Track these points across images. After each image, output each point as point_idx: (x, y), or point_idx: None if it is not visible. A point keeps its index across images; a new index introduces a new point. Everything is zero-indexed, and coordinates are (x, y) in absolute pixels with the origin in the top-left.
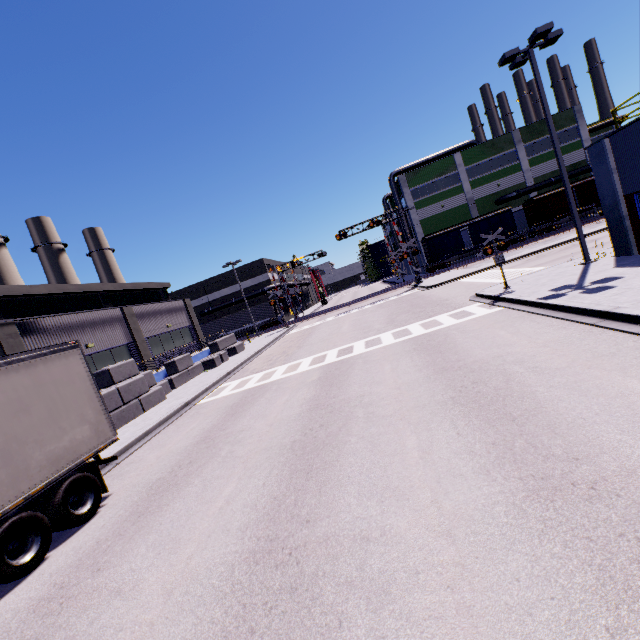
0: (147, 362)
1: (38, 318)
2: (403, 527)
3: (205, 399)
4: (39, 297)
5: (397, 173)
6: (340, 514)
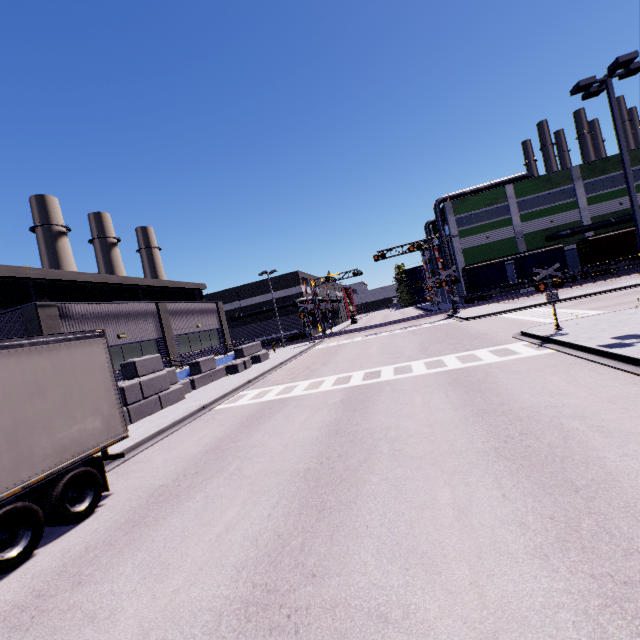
0: (173, 359)
1: (78, 303)
2: (432, 612)
3: (222, 405)
4: (85, 284)
5: (443, 200)
6: (353, 575)
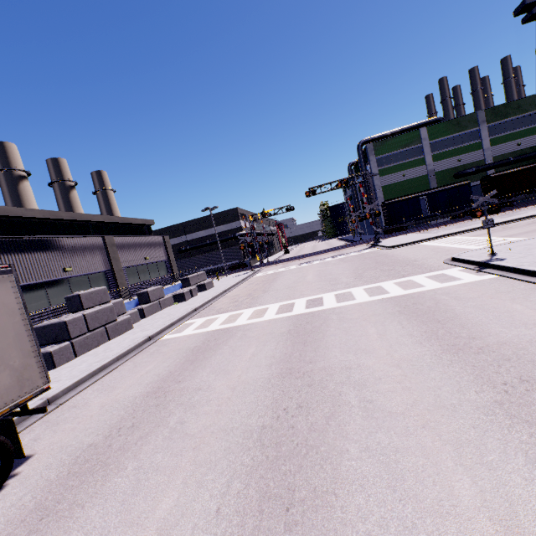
0: (122, 290)
1: (18, 238)
2: None
3: (168, 335)
4: (33, 220)
5: (365, 142)
6: None
